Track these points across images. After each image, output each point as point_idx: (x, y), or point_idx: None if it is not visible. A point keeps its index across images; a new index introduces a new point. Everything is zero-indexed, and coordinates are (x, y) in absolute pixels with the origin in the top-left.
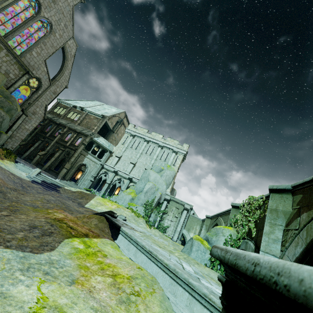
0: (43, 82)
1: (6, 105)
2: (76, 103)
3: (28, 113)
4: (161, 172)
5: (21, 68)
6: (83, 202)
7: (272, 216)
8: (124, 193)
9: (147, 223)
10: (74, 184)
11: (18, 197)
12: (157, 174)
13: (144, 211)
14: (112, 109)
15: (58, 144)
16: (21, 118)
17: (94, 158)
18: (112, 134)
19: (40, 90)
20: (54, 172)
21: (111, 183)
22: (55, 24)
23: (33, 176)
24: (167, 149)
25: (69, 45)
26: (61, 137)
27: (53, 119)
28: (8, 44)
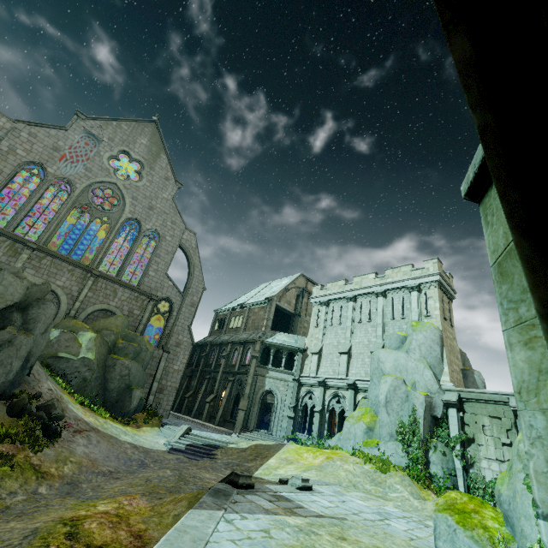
0: (173, 299)
1: (131, 350)
2: (235, 303)
3: (170, 348)
4: (404, 344)
5: (143, 298)
6: (253, 467)
7: (514, 288)
8: (350, 422)
9: (423, 484)
10: (266, 433)
11: (99, 485)
12: (395, 352)
13: (403, 451)
14: (282, 282)
15: (226, 374)
16: (162, 358)
17: (280, 374)
18: (299, 319)
19: (174, 310)
20: (230, 423)
21: (323, 408)
22: (162, 228)
23: (174, 441)
24: (396, 291)
25: (185, 240)
26: (228, 361)
27: (214, 340)
28: (121, 280)
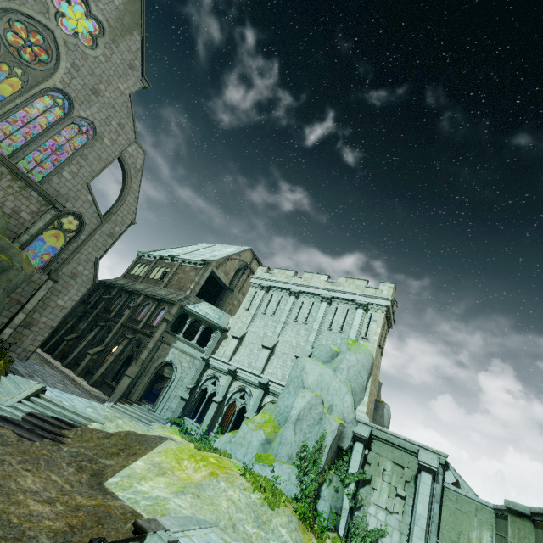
0: (87, 219)
1: None
2: (167, 252)
3: (61, 277)
4: (333, 360)
5: (42, 201)
6: (111, 468)
7: None
8: (249, 427)
9: (307, 526)
10: (148, 409)
11: None
12: (323, 366)
13: (298, 478)
14: (227, 249)
15: (125, 328)
16: (44, 286)
17: (189, 347)
18: (231, 294)
19: (83, 233)
20: (109, 387)
21: (224, 400)
22: (102, 125)
23: (10, 404)
24: (343, 302)
25: (130, 154)
26: (133, 315)
27: (126, 285)
28: (15, 165)
